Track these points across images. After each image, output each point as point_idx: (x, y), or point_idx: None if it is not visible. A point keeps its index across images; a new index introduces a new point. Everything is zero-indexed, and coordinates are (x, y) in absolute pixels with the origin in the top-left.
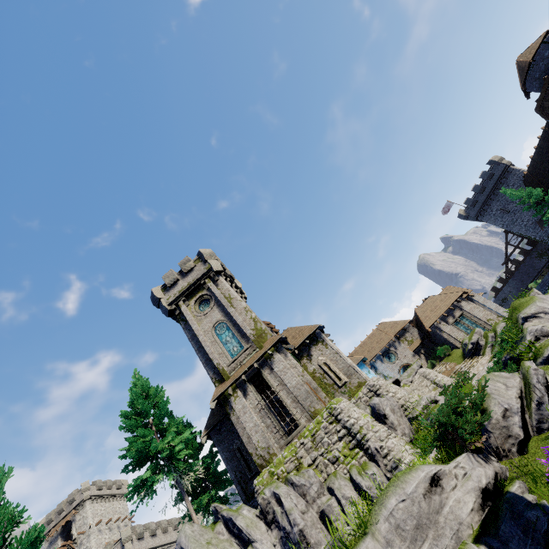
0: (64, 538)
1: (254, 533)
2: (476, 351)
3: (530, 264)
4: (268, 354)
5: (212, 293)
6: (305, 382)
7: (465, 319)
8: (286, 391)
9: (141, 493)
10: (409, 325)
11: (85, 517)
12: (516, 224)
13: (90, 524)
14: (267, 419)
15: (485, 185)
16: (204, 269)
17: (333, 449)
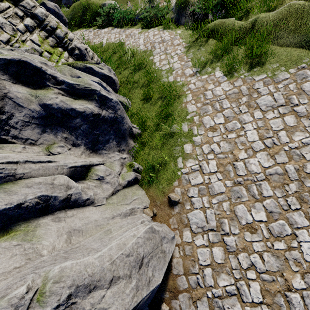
0: None
1: None
2: None
3: None
4: None
5: None
6: None
7: None
8: None
9: None
10: None
11: None
12: None
13: None
14: None
15: None
16: None
17: (25, 41)
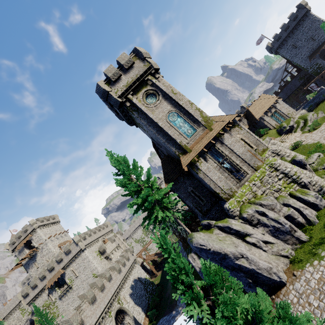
0: (28, 248)
1: (249, 231)
2: (290, 130)
3: (294, 84)
4: (218, 134)
5: (157, 89)
6: (247, 150)
7: (276, 113)
8: (235, 156)
9: (157, 224)
10: (242, 117)
11: (39, 236)
12: (297, 56)
13: (45, 239)
14: (225, 174)
15: (289, 25)
16: (144, 67)
17: (276, 185)
